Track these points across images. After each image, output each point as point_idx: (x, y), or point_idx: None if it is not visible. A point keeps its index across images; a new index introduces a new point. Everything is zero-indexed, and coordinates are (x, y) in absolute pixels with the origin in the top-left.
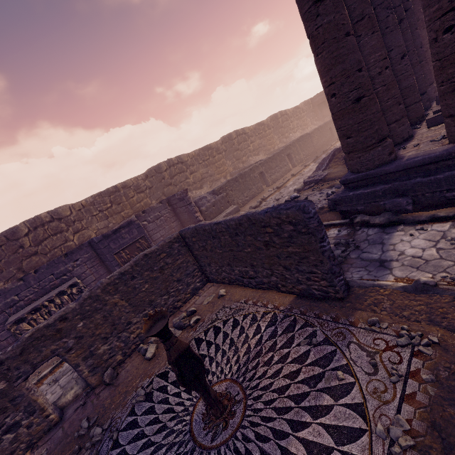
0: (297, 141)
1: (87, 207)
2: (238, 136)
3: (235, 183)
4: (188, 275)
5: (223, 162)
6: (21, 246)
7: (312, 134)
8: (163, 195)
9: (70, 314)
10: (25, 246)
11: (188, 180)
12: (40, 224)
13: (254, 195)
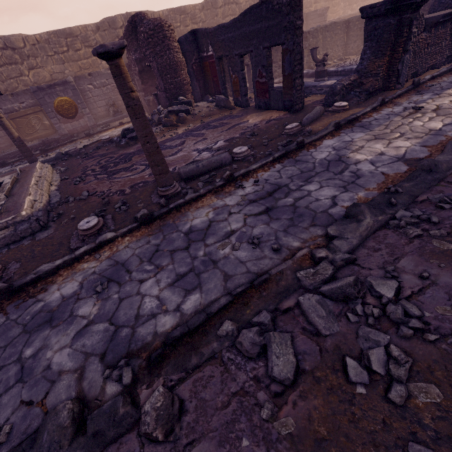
0: None
1: (250, 2)
2: None
3: None
4: (341, 46)
5: (339, 2)
6: (217, 15)
7: None
8: None
9: (310, 32)
10: (218, 16)
11: (311, 8)
12: (228, 2)
13: None
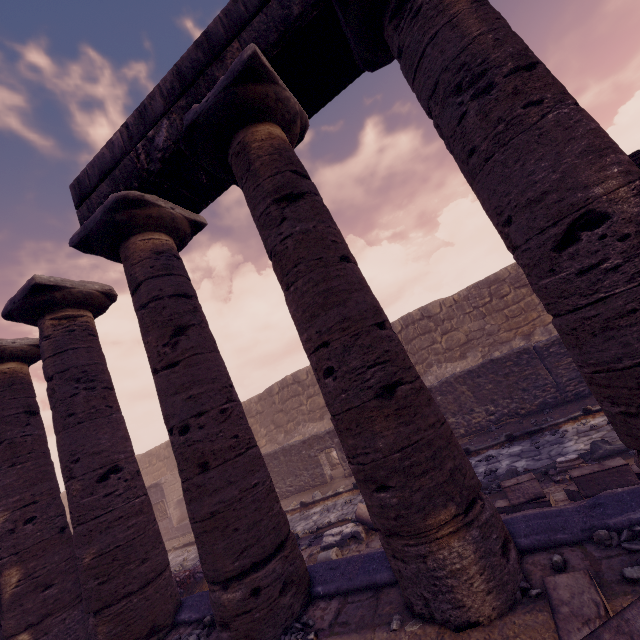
0: (466, 376)
1: None
2: (409, 324)
3: (273, 460)
4: None
5: None
6: None
7: (555, 345)
8: (273, 423)
9: None
10: None
11: (303, 406)
12: None
13: (304, 486)
